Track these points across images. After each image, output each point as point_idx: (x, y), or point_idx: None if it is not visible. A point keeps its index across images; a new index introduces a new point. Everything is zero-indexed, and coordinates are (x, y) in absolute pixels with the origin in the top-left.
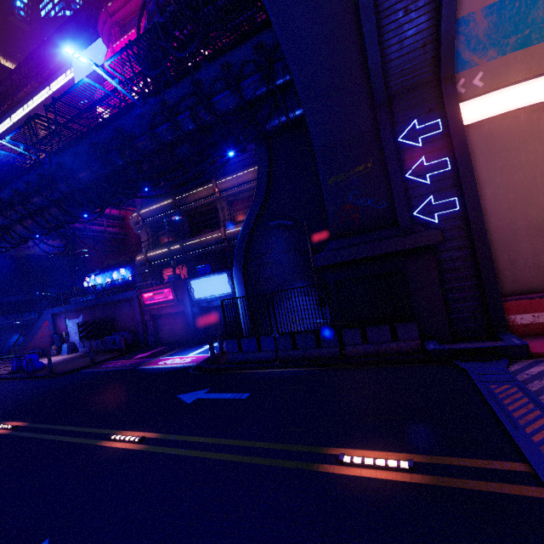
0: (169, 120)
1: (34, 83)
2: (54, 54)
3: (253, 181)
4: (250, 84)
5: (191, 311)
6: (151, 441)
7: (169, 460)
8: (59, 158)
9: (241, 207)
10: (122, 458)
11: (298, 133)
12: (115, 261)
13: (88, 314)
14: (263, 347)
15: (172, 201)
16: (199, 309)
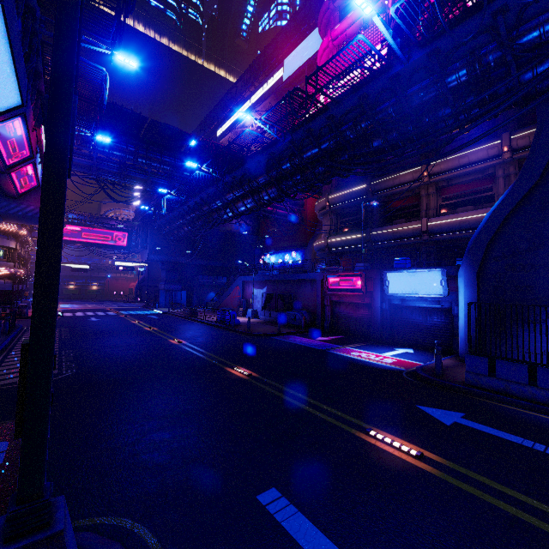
0: (426, 77)
1: (251, 87)
2: (271, 58)
3: (483, 161)
4: None
5: (380, 306)
6: (438, 465)
7: (507, 519)
8: (294, 136)
9: (454, 195)
10: (412, 474)
11: None
12: (288, 244)
13: (272, 287)
14: (541, 382)
15: (365, 186)
16: (388, 306)
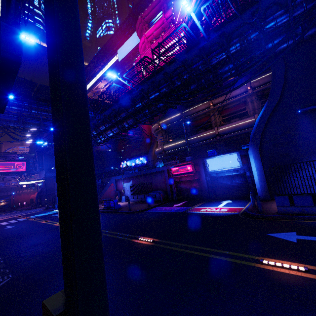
0: (217, 49)
1: (99, 66)
2: (109, 49)
3: (239, 95)
4: (302, 1)
5: (205, 179)
6: None
7: None
8: (143, 86)
9: (228, 114)
10: None
11: (314, 42)
12: (136, 153)
13: (135, 180)
14: None
15: (180, 114)
16: (210, 178)
